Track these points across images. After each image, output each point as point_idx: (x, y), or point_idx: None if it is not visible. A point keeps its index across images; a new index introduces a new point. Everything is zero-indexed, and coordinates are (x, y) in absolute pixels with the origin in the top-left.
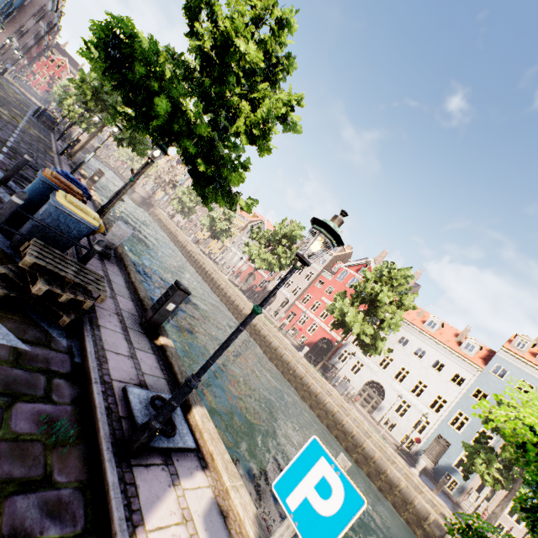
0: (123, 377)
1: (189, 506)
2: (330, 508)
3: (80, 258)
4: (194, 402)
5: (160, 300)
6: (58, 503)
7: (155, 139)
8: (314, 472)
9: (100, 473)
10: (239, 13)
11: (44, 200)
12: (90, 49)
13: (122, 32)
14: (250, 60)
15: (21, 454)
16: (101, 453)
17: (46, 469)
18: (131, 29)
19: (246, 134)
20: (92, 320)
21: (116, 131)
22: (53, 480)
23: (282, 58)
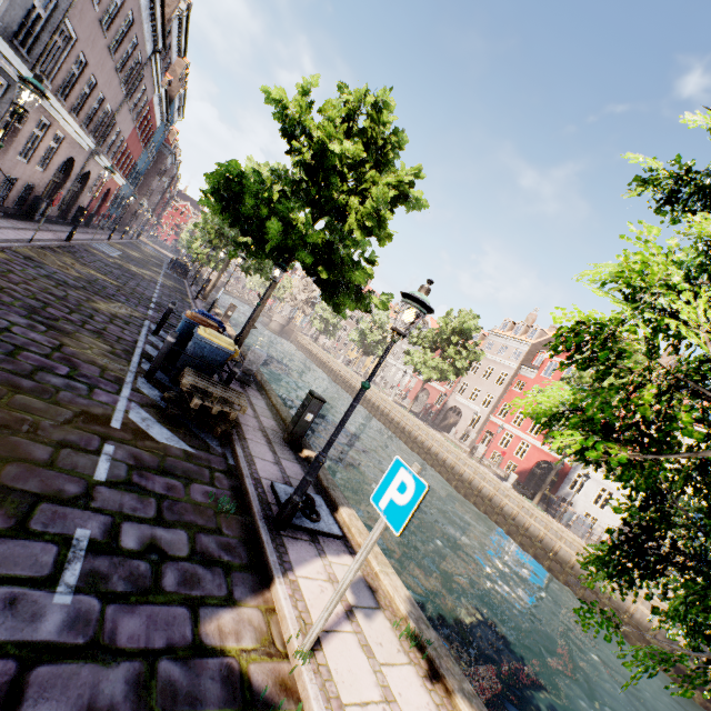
0: (270, 476)
1: (335, 573)
2: (406, 499)
3: (223, 382)
4: (341, 503)
5: (298, 412)
6: (228, 545)
7: (276, 259)
8: (396, 479)
9: (257, 536)
10: (329, 119)
11: (189, 338)
12: (208, 196)
13: (231, 174)
14: (351, 155)
15: (200, 513)
16: (256, 523)
17: (218, 525)
18: (238, 169)
19: (360, 229)
20: (239, 434)
21: (241, 262)
22: (223, 532)
23: (389, 137)
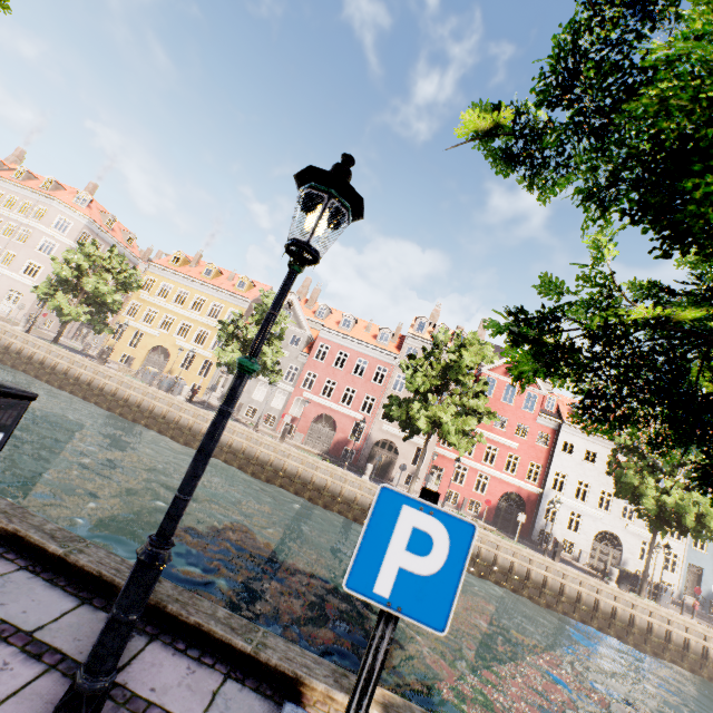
0: None
1: None
2: None
3: None
4: None
5: None
6: None
7: None
8: None
9: None
10: None
11: None
12: None
13: None
14: None
15: None
16: None
17: None
18: None
19: None
20: None
21: None
22: None
23: None
